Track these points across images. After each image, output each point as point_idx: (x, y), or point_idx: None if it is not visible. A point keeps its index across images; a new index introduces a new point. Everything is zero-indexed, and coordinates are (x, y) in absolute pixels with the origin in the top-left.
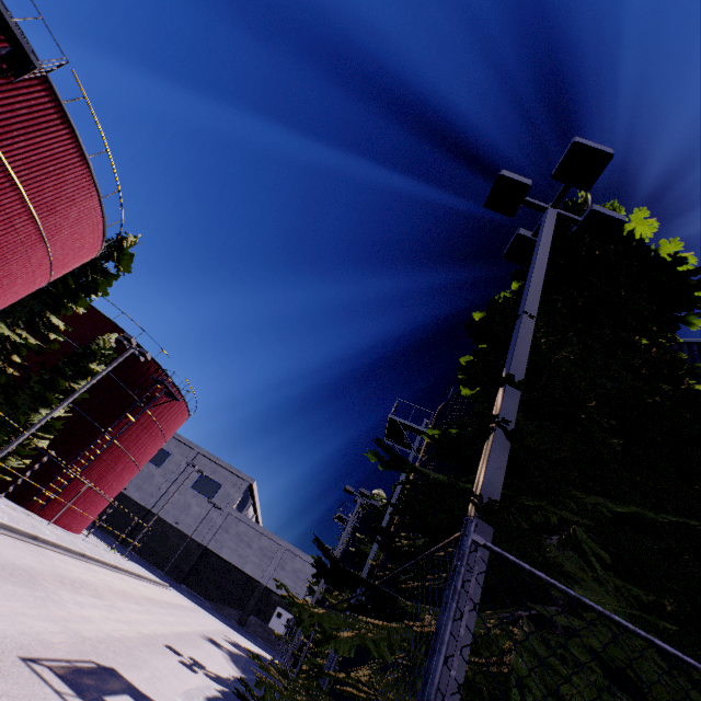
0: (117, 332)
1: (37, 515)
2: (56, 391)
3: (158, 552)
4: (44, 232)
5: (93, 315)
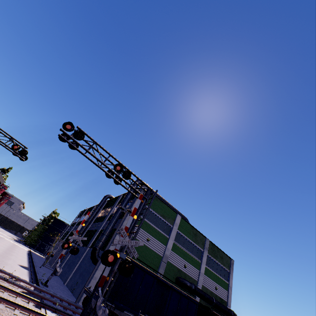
0: None
1: None
2: None
3: None
4: None
5: None
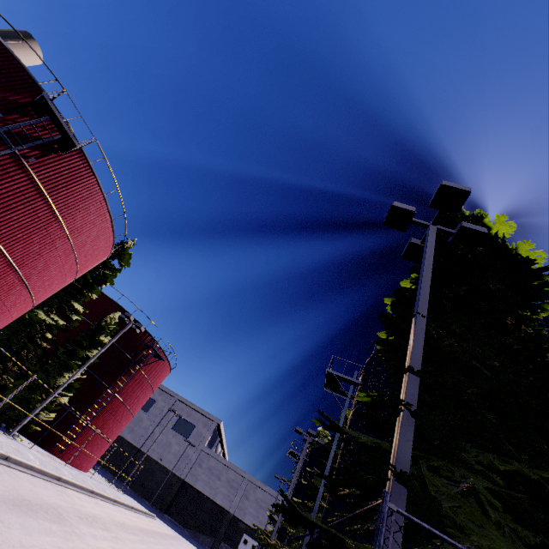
0: (119, 310)
1: (58, 457)
2: (76, 359)
3: (146, 485)
4: (74, 247)
5: (102, 299)
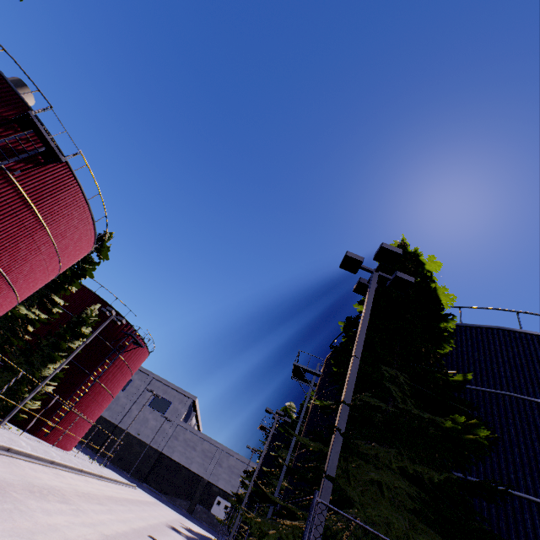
0: (98, 300)
1: (43, 440)
2: (59, 350)
3: (124, 458)
4: (58, 250)
5: (81, 290)
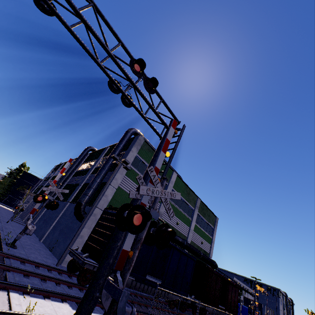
0: None
1: None
2: None
3: None
4: None
5: None
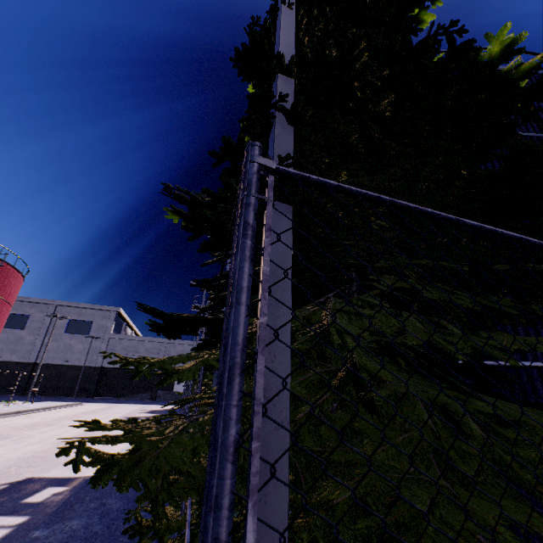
0: None
1: None
2: None
3: (61, 387)
4: None
5: None
